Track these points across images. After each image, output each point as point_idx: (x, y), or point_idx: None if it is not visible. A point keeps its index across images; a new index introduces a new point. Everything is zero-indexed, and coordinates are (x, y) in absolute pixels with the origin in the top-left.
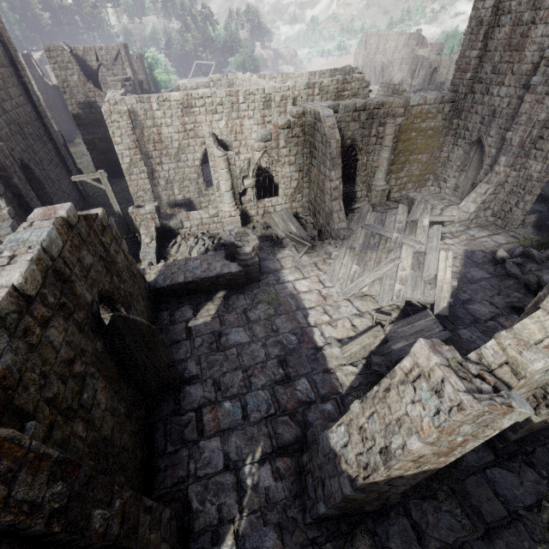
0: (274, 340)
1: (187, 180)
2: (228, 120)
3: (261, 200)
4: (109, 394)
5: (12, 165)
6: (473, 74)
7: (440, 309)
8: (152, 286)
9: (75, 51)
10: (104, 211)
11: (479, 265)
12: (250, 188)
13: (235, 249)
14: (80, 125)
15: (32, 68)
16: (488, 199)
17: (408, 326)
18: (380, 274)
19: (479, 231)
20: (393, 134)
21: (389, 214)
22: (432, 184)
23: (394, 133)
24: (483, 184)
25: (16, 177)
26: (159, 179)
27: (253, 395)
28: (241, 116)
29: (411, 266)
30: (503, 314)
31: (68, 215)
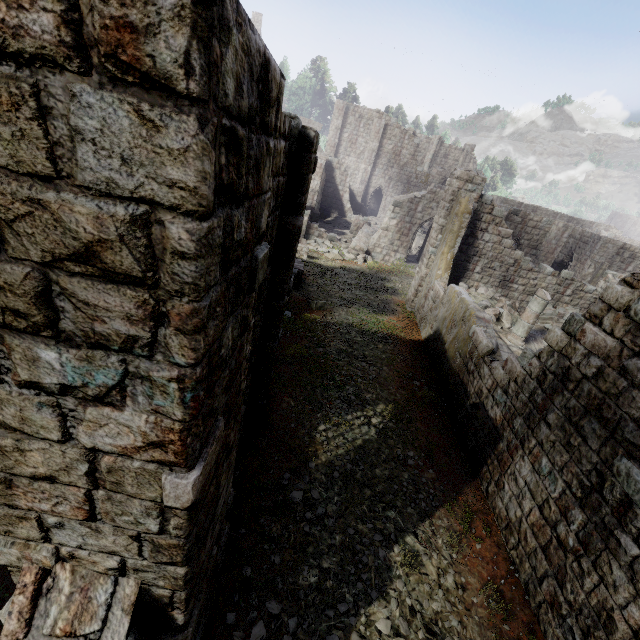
0: None
1: None
2: None
3: None
4: None
5: None
6: None
7: None
8: None
9: None
10: None
11: None
12: None
13: None
14: None
15: None
16: None
17: None
18: None
19: None
20: None
21: None
22: None
23: None
24: None
25: None
26: None
27: None
28: None
29: None
30: None
31: None
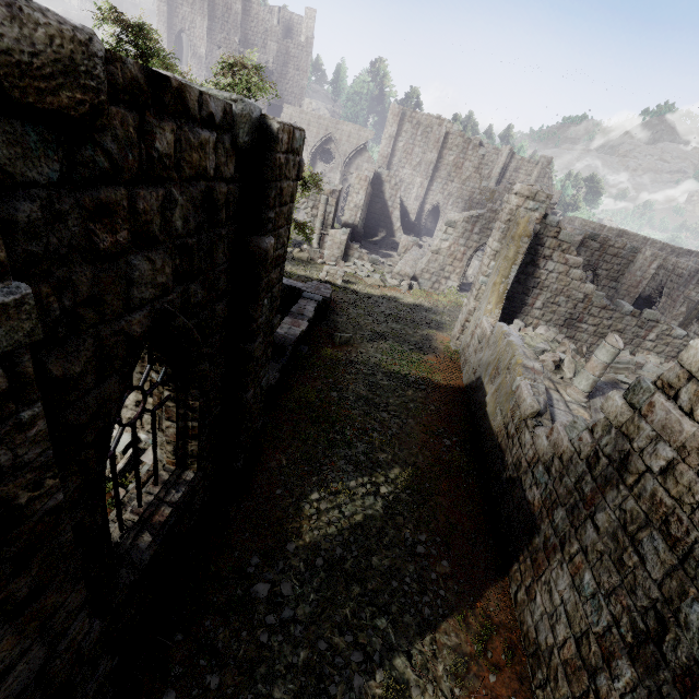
0: None
1: None
2: None
3: None
4: None
5: None
6: None
7: None
8: None
9: None
10: None
11: None
12: None
13: None
14: None
15: None
16: None
17: None
18: None
19: None
20: None
21: None
22: None
23: None
24: None
25: None
26: None
27: None
28: None
29: None
30: None
31: None
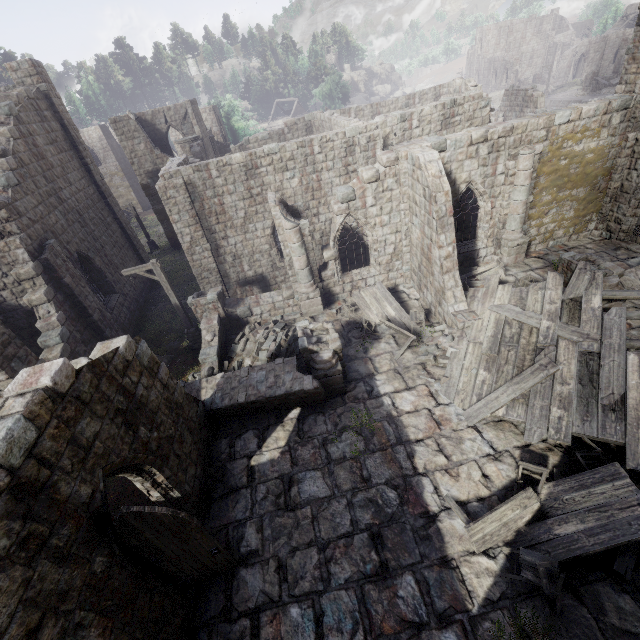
0: (363, 498)
1: (257, 253)
2: (302, 176)
3: (347, 273)
4: (112, 636)
5: (64, 263)
6: None
7: (638, 460)
8: (207, 406)
9: (143, 116)
10: (129, 339)
11: None
12: (332, 260)
13: (309, 354)
14: (149, 196)
15: (110, 138)
16: None
17: (582, 492)
18: (524, 390)
19: None
20: (530, 168)
21: (533, 288)
22: (596, 226)
23: (532, 166)
24: None
25: (68, 275)
26: (226, 255)
27: (332, 599)
28: (318, 169)
29: (576, 377)
30: None
31: (54, 382)
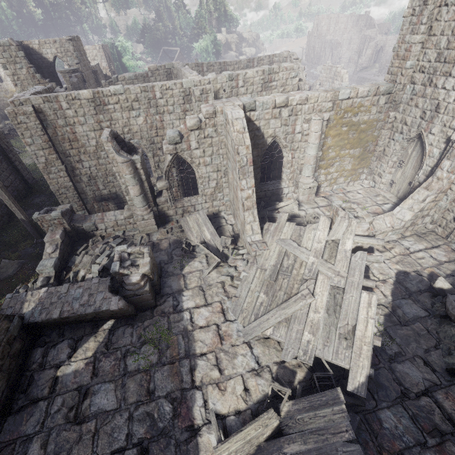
0: (143, 411)
1: (110, 176)
2: (147, 116)
3: (179, 199)
4: None
5: None
6: (414, 62)
7: (356, 384)
8: (26, 319)
9: (31, 44)
10: None
11: (414, 295)
12: (165, 189)
13: (121, 276)
14: None
15: None
16: (427, 206)
17: (310, 413)
18: (287, 315)
19: (416, 241)
20: (319, 131)
21: (309, 227)
22: (366, 177)
23: (320, 130)
24: (421, 190)
25: None
26: (81, 176)
27: None
28: (160, 111)
29: (325, 307)
30: (442, 384)
31: None
